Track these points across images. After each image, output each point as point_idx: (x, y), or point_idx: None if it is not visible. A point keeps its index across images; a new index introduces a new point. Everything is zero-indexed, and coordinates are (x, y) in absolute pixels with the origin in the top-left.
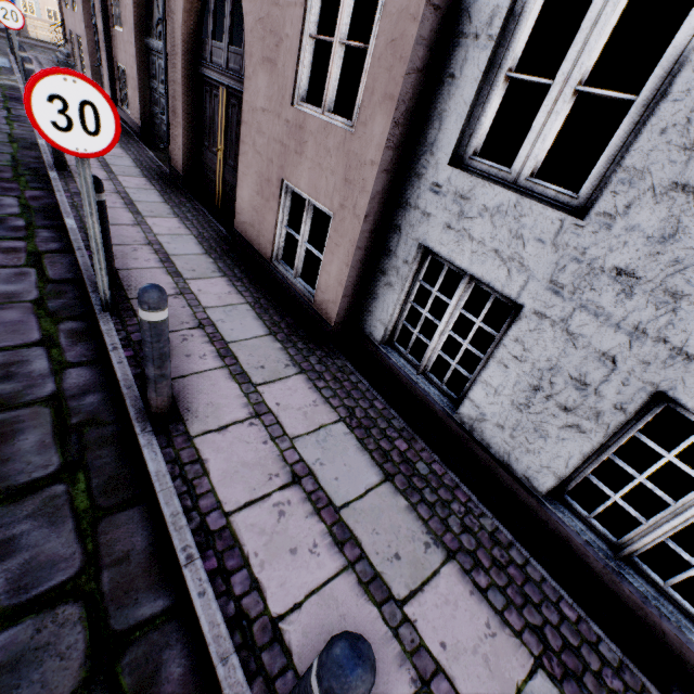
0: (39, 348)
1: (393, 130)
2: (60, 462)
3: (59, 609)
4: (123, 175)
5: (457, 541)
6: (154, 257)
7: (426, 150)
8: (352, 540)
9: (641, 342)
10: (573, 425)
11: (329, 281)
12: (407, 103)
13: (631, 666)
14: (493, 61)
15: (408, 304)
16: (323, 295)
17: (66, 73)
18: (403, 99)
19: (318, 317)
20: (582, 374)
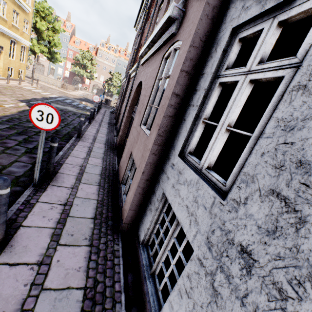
0: None
1: (157, 137)
2: None
3: None
4: (97, 142)
5: None
6: (77, 171)
7: (173, 148)
8: None
9: None
10: None
11: (128, 199)
12: (164, 128)
13: None
14: (199, 115)
15: (157, 224)
16: (125, 206)
17: (46, 105)
18: (162, 126)
19: (120, 216)
20: None
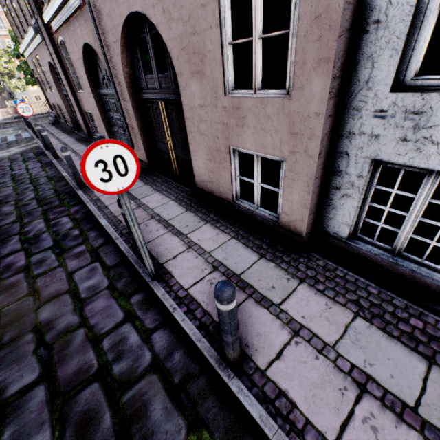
0: (127, 324)
1: (332, 84)
2: (185, 424)
3: None
4: None
5: None
6: (160, 226)
7: (361, 87)
8: None
9: None
10: None
11: (292, 206)
12: (340, 59)
13: None
14: None
15: (366, 205)
16: (289, 217)
17: (101, 143)
18: (338, 57)
19: (288, 233)
20: None
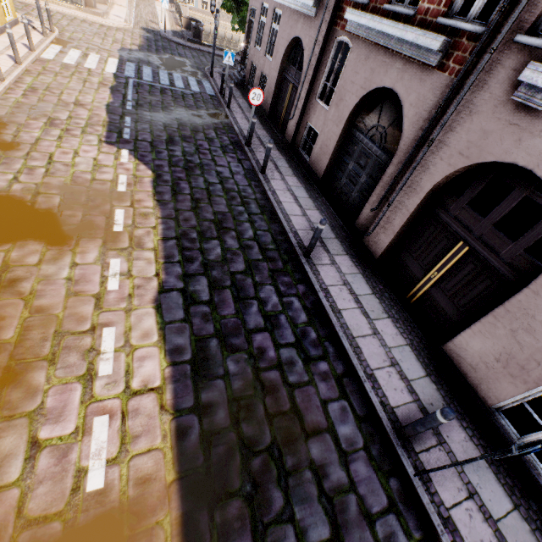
0: (393, 515)
1: None
2: None
3: None
4: (335, 253)
5: None
6: (403, 385)
7: None
8: None
9: None
10: None
11: None
12: None
13: None
14: None
15: None
16: None
17: None
18: None
19: None
20: None
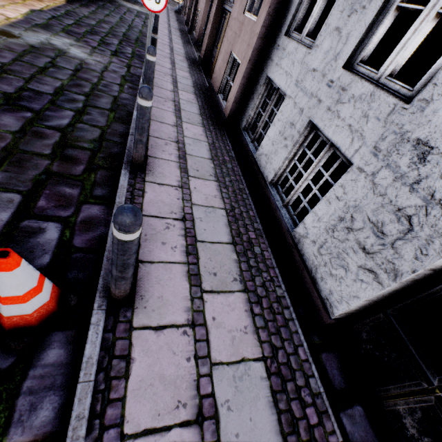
0: (117, 85)
1: (267, 18)
2: (110, 108)
3: (95, 128)
4: (177, 54)
5: (224, 181)
6: (171, 80)
7: (280, 30)
8: (185, 160)
9: (311, 99)
10: (285, 145)
11: (231, 96)
12: (274, 5)
13: (262, 231)
14: None
15: (258, 109)
16: (228, 104)
17: None
18: (273, 3)
19: (223, 114)
20: (293, 120)
